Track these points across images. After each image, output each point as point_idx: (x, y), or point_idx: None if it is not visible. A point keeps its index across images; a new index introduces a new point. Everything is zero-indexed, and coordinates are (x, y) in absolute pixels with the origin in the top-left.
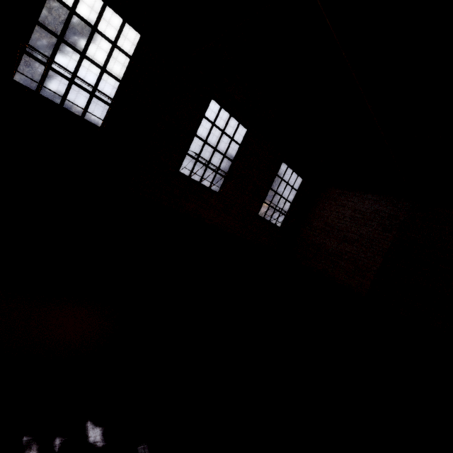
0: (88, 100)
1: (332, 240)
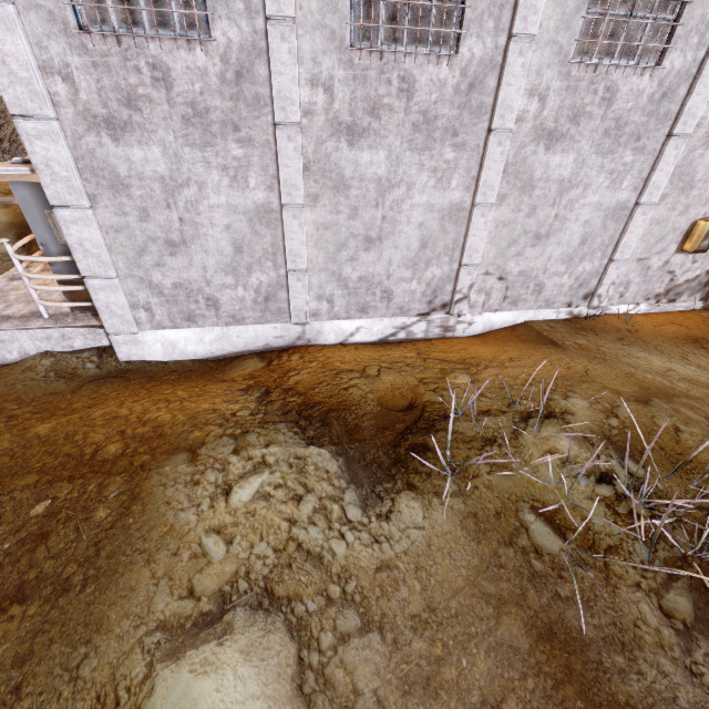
0: None
1: None
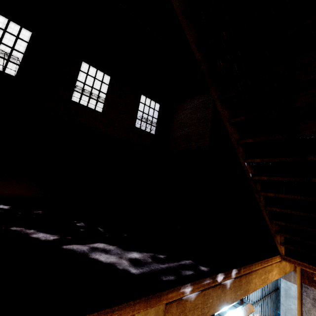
0: (5, 63)
1: (185, 129)
